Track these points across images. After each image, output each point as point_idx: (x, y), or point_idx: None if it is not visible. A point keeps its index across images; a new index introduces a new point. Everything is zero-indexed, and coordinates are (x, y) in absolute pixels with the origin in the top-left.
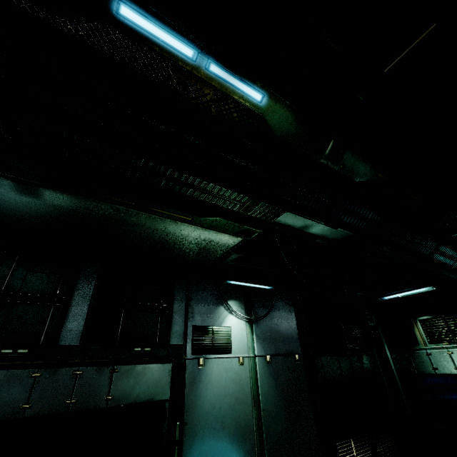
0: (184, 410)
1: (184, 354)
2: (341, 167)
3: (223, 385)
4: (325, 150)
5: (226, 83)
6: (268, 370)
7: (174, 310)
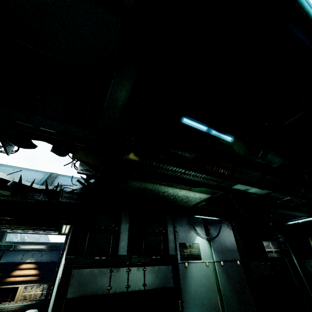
0: (181, 293)
1: (177, 260)
2: (266, 161)
3: (199, 279)
4: (258, 155)
5: (217, 136)
6: (222, 270)
7: (168, 234)
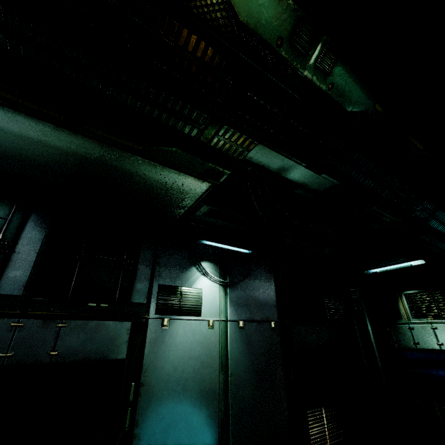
0: (142, 371)
1: (147, 313)
2: (330, 87)
3: (189, 347)
4: (310, 57)
5: None
6: (239, 335)
7: (139, 267)
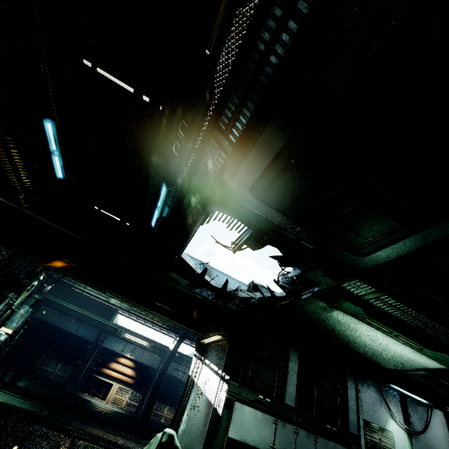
0: None
1: (360, 445)
2: None
3: None
4: None
5: None
6: None
7: (348, 398)
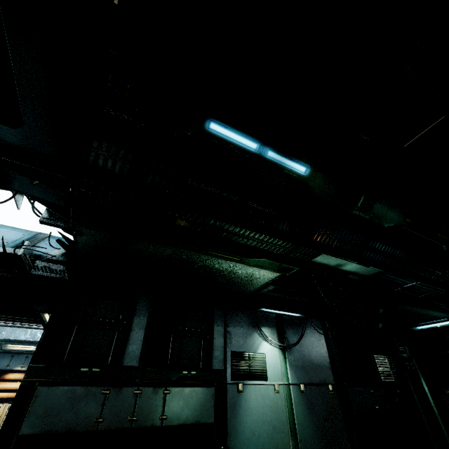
0: (227, 435)
1: (225, 379)
2: (371, 216)
3: (261, 412)
4: (357, 203)
5: (278, 163)
6: (302, 399)
7: (214, 335)
